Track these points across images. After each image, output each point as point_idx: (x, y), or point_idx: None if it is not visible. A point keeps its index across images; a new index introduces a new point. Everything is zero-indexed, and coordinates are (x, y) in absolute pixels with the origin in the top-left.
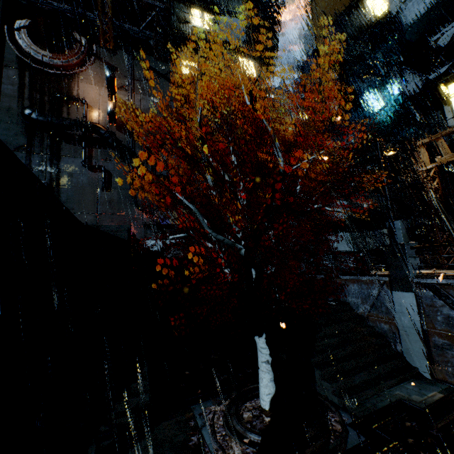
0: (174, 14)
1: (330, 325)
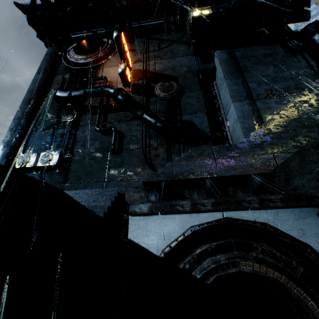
0: None
1: None
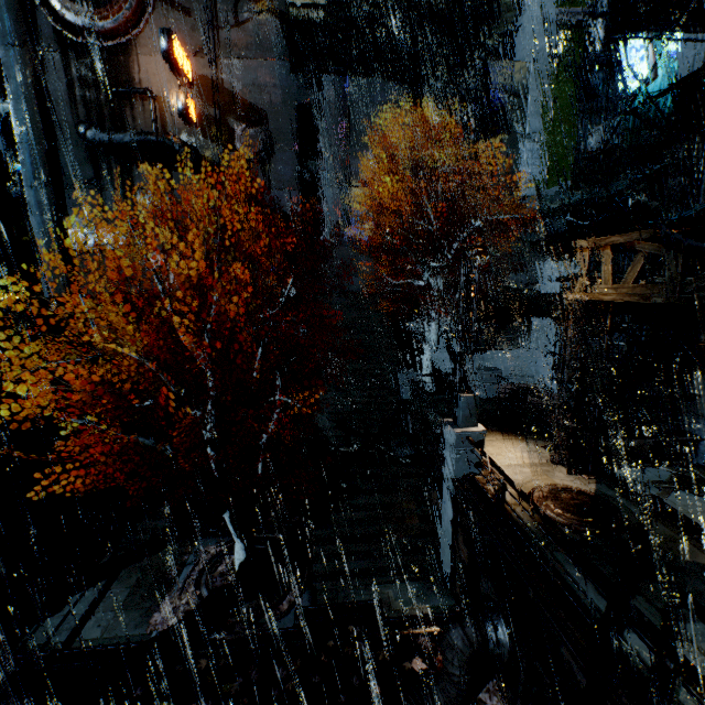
0: None
1: (371, 494)
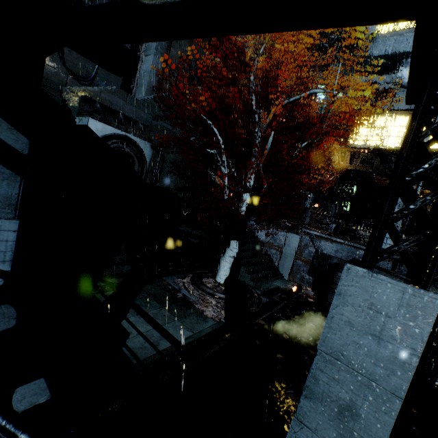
0: None
1: (249, 244)
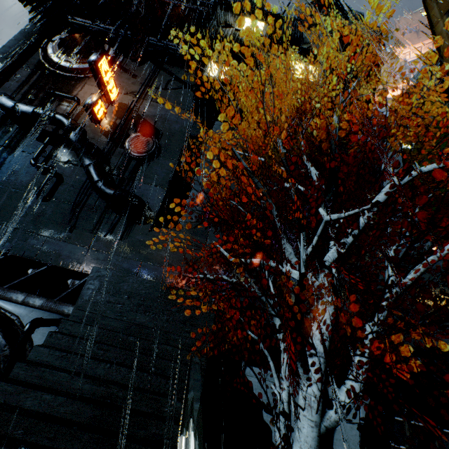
0: (215, 20)
1: None
